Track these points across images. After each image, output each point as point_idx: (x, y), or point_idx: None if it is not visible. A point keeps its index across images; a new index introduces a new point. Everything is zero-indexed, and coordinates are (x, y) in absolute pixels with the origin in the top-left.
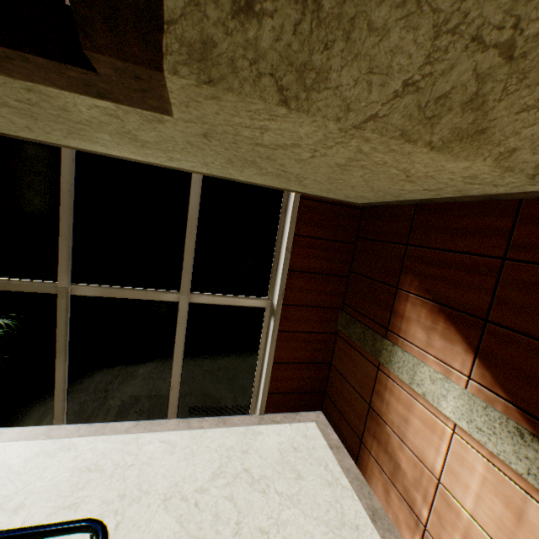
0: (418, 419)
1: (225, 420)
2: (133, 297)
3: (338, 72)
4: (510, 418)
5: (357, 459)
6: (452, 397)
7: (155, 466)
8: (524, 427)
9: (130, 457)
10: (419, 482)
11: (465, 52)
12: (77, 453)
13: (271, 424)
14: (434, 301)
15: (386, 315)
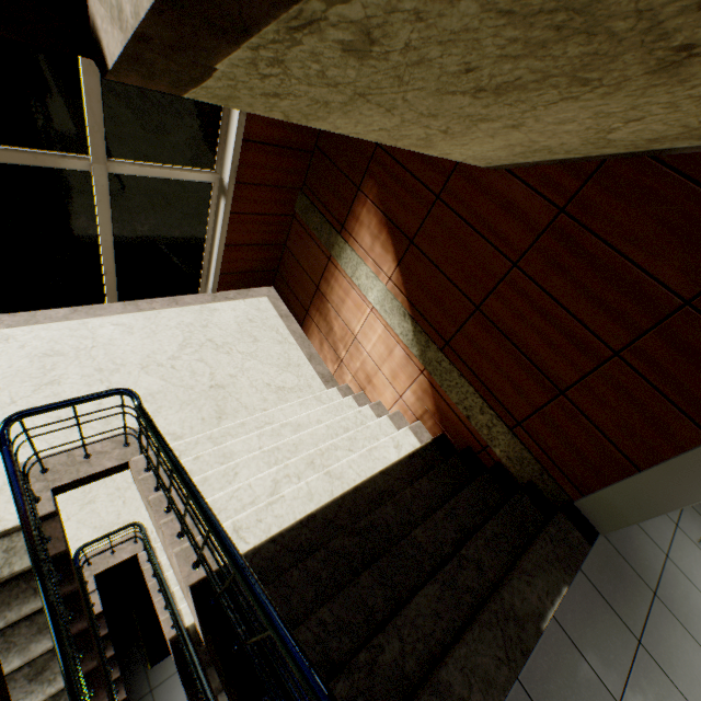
0: (352, 302)
1: (177, 301)
2: (15, 163)
3: (334, 120)
4: (403, 306)
5: (303, 324)
6: (377, 290)
7: (120, 346)
8: (408, 312)
9: (88, 341)
10: (344, 338)
11: (420, 128)
12: (21, 343)
13: (226, 301)
14: (385, 214)
15: (345, 213)
